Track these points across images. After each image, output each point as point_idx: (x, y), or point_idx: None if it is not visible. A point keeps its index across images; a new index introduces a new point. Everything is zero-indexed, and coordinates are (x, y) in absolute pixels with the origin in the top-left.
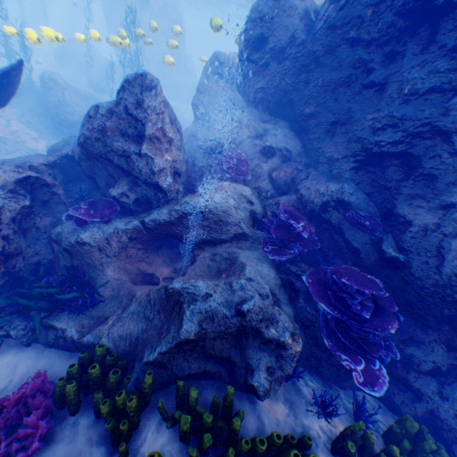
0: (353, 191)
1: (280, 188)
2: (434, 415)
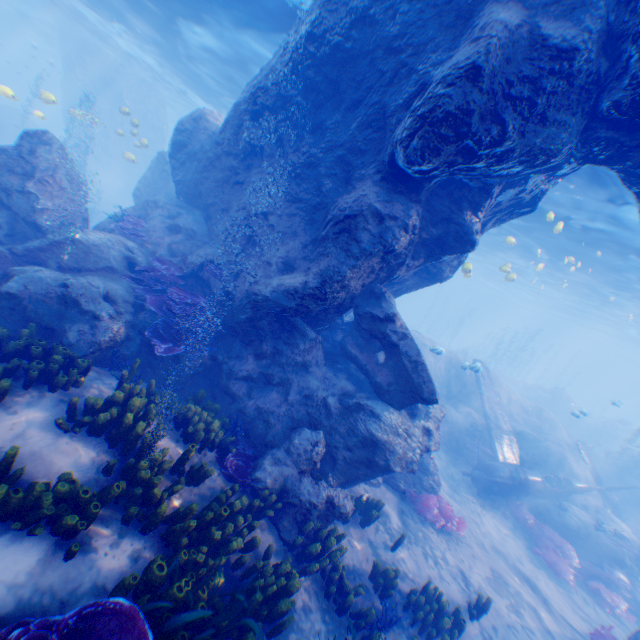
0: (223, 255)
1: (177, 256)
2: (243, 412)
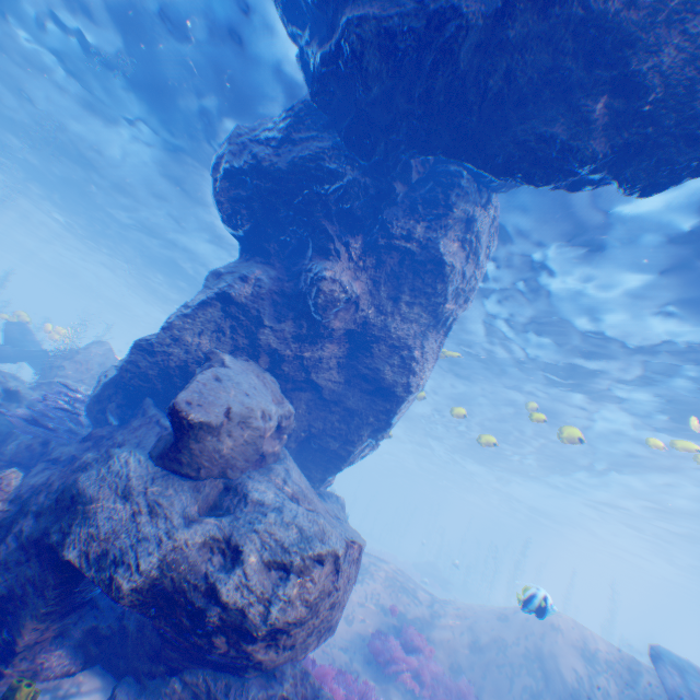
0: None
1: None
2: None
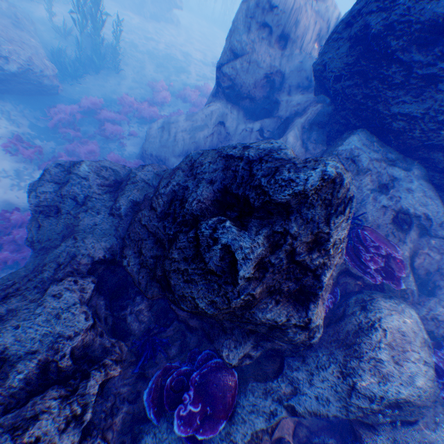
0: None
1: (417, 276)
2: None
